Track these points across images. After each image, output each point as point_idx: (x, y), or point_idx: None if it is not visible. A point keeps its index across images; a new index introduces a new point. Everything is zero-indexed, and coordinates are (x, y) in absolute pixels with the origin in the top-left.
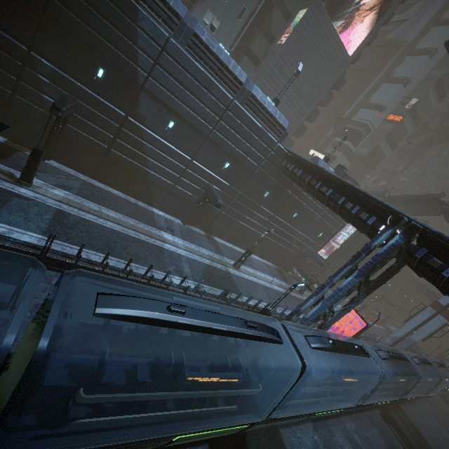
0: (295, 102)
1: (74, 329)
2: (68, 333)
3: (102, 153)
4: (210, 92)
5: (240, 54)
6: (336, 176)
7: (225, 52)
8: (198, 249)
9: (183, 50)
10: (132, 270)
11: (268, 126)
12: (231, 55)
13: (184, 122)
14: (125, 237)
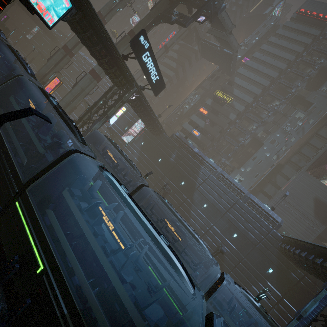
0: (303, 221)
1: (144, 207)
2: (143, 206)
3: None
4: (226, 194)
5: (257, 192)
6: (306, 241)
7: (236, 181)
8: None
9: (215, 178)
10: None
11: (264, 218)
12: (252, 192)
13: (211, 205)
14: None
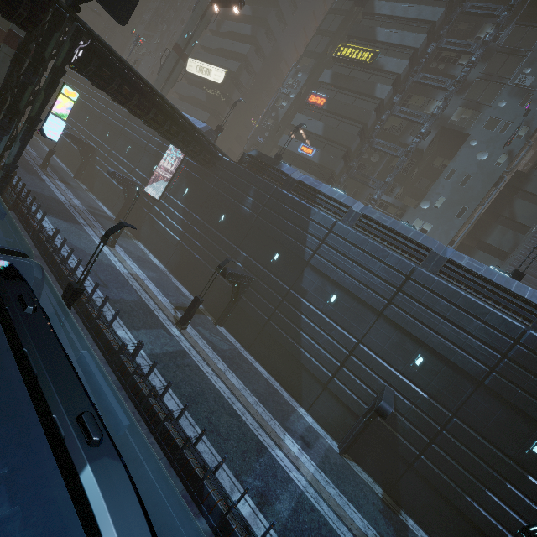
0: None
1: None
2: None
3: (261, 324)
4: (381, 261)
5: (469, 250)
6: None
7: (402, 225)
8: (342, 502)
9: (349, 228)
10: (171, 411)
11: (496, 303)
12: None
13: (349, 295)
14: (225, 404)
